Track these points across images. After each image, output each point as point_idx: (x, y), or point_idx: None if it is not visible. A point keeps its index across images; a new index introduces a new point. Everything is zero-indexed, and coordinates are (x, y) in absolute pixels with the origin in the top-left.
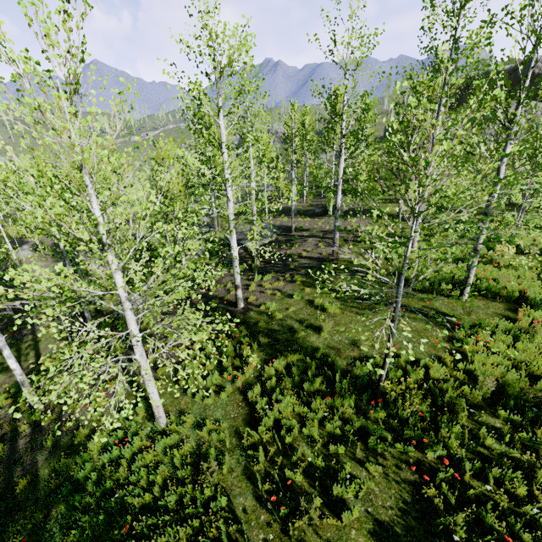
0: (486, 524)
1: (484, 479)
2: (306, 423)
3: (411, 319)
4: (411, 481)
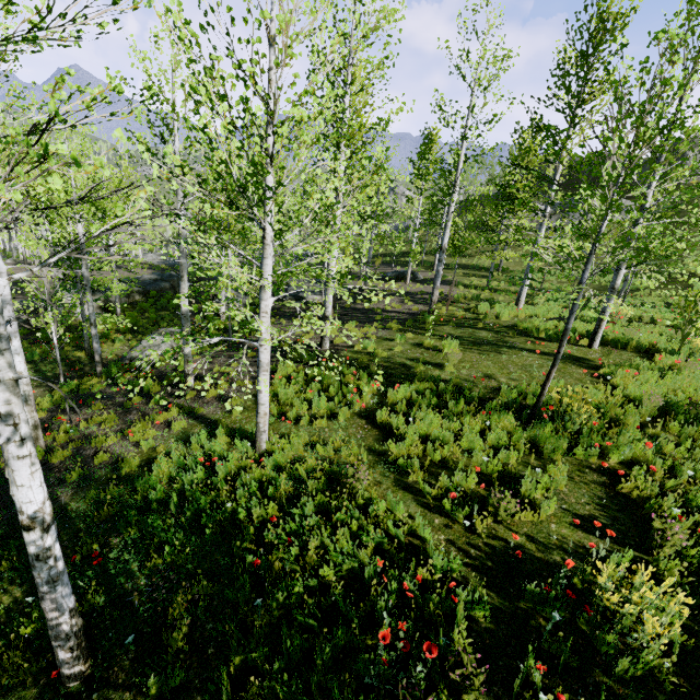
0: (693, 508)
1: (675, 478)
2: (465, 434)
3: (544, 359)
4: (600, 482)
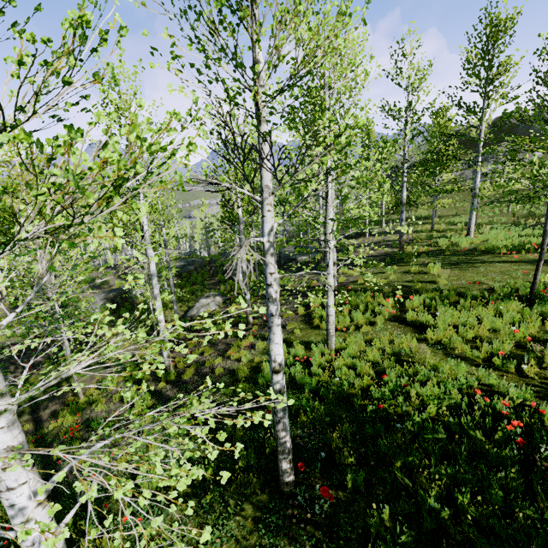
0: None
1: None
2: (485, 318)
3: (516, 265)
4: None
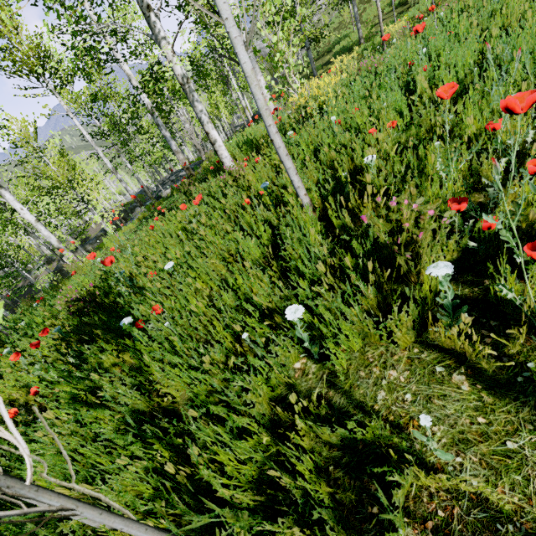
0: None
1: None
2: None
3: None
4: None
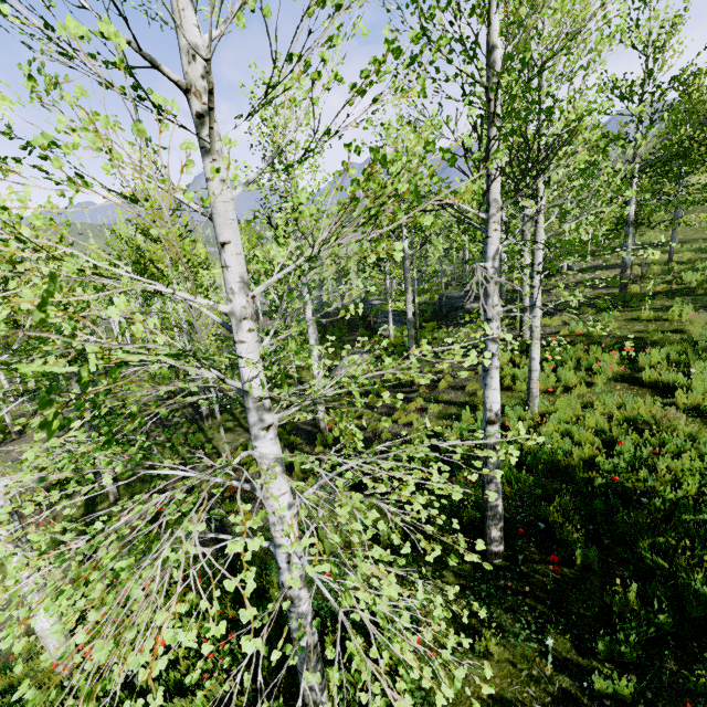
0: None
1: None
2: None
3: None
4: None
